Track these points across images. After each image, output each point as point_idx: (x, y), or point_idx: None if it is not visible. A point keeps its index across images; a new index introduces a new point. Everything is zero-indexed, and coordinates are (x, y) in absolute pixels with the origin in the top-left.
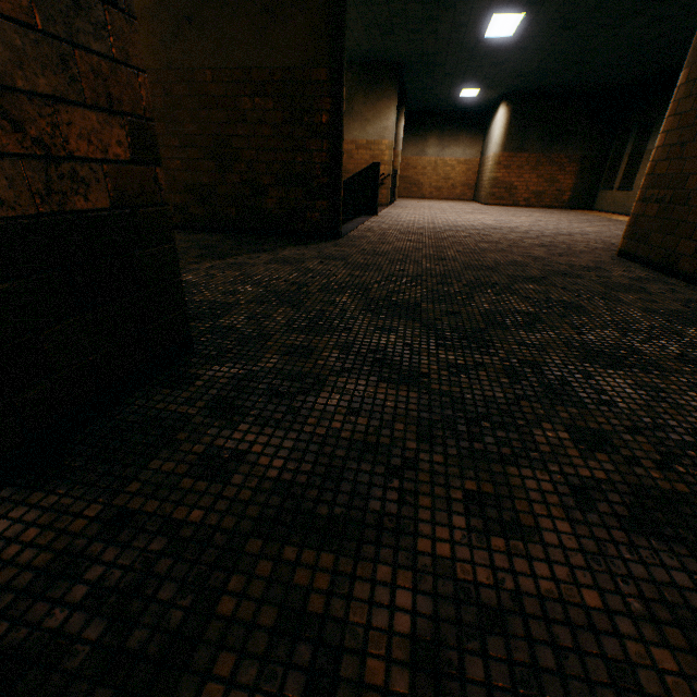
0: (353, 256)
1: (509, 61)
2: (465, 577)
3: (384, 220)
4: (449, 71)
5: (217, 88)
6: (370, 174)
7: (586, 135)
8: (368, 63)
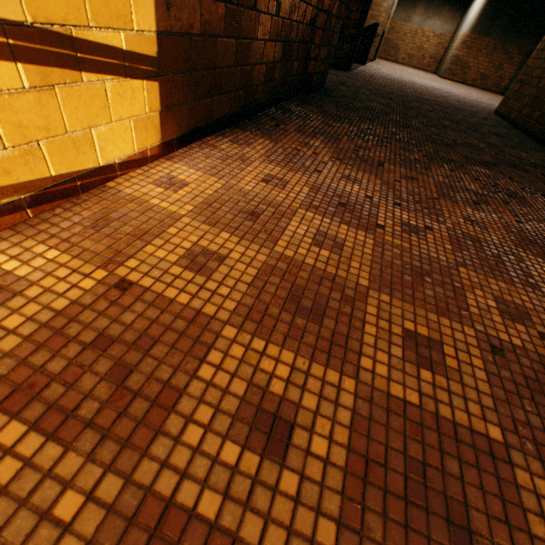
0: (360, 80)
1: None
2: (397, 120)
3: (370, 69)
4: None
5: None
6: (370, 32)
7: (540, 32)
8: None
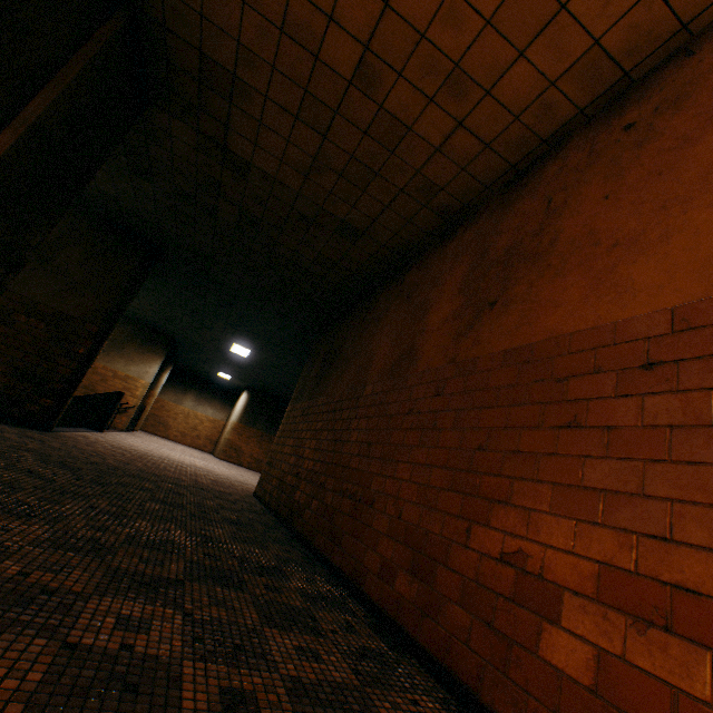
0: (53, 442)
1: (248, 368)
2: (27, 501)
3: (108, 436)
4: (210, 357)
5: (2, 299)
6: (113, 398)
7: None
8: (152, 327)
